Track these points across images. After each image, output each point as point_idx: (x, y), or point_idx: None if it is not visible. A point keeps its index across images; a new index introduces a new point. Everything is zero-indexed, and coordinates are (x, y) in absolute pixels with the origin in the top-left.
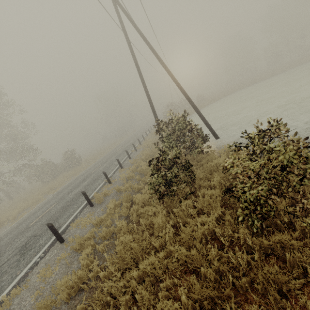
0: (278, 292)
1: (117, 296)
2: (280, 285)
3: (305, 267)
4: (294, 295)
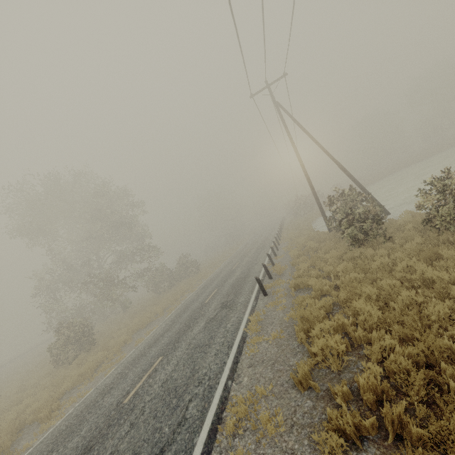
0: None
1: (360, 284)
2: None
3: None
4: None
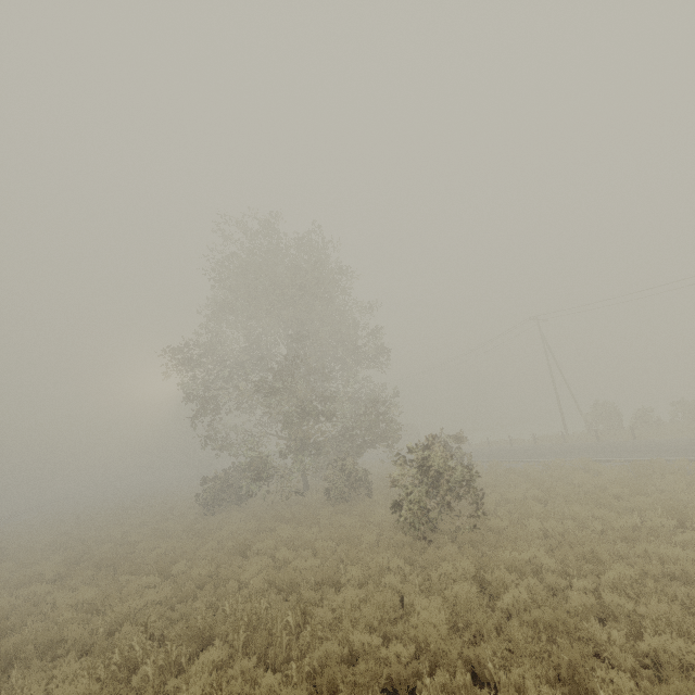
0: None
1: None
2: None
3: None
4: None
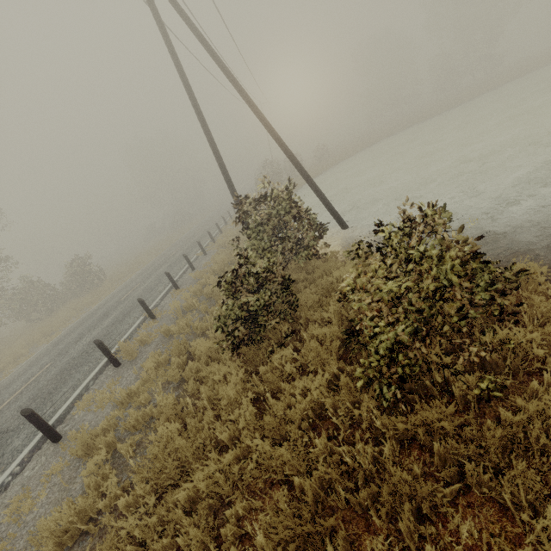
0: (417, 511)
1: (149, 540)
2: (420, 499)
3: (464, 461)
4: (443, 512)
